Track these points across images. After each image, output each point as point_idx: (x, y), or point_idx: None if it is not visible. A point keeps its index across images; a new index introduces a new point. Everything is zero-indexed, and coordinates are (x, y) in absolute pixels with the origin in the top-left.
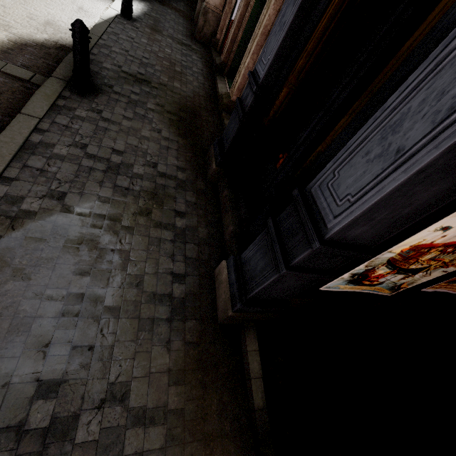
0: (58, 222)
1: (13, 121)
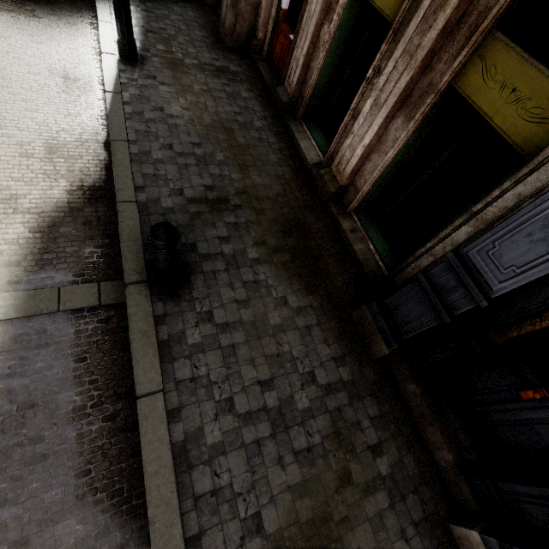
0: None
1: (140, 422)
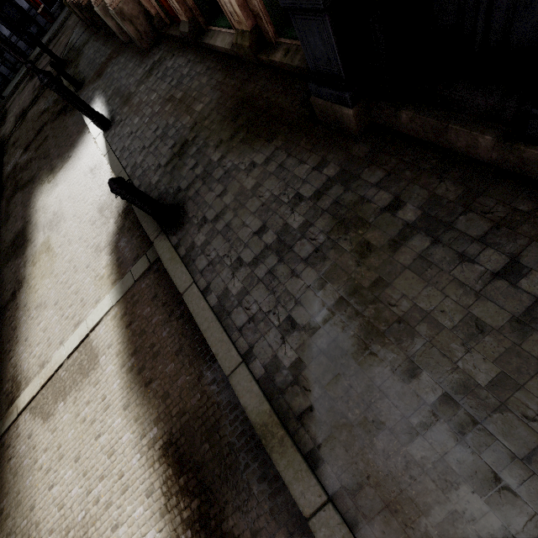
0: (323, 348)
1: (188, 307)
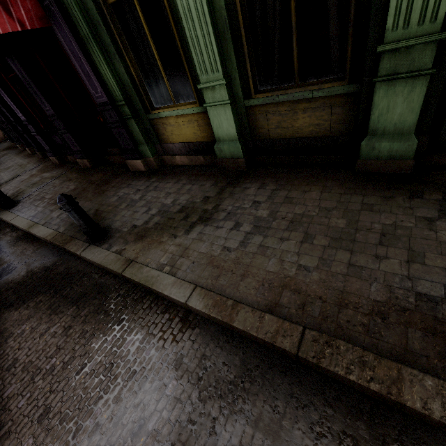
0: None
1: None
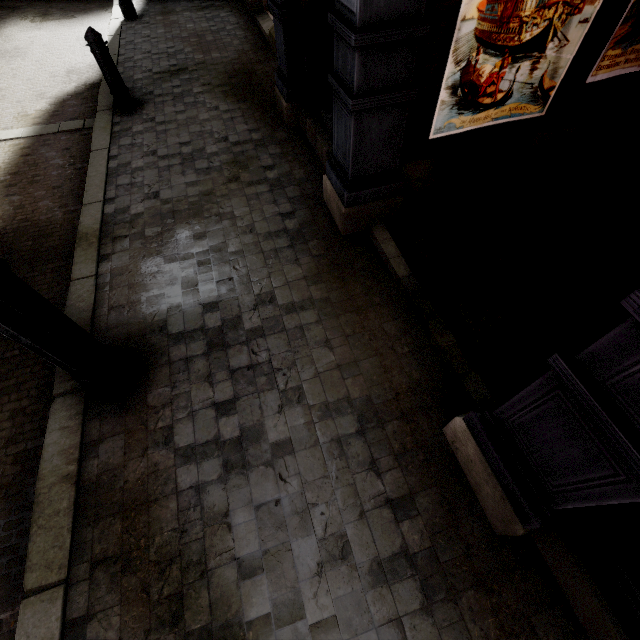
0: (163, 213)
1: (90, 160)
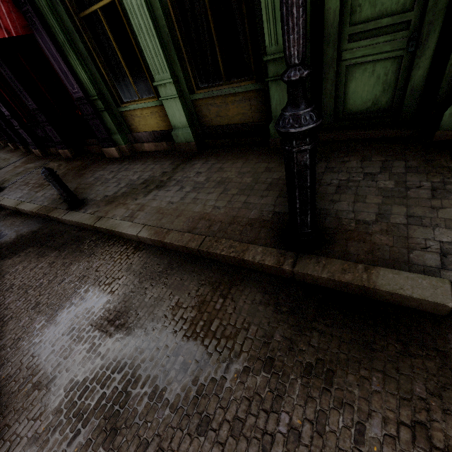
0: None
1: None
